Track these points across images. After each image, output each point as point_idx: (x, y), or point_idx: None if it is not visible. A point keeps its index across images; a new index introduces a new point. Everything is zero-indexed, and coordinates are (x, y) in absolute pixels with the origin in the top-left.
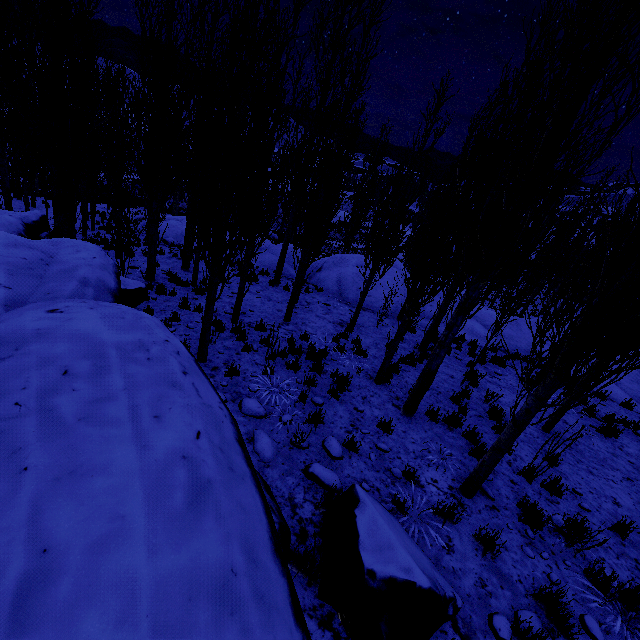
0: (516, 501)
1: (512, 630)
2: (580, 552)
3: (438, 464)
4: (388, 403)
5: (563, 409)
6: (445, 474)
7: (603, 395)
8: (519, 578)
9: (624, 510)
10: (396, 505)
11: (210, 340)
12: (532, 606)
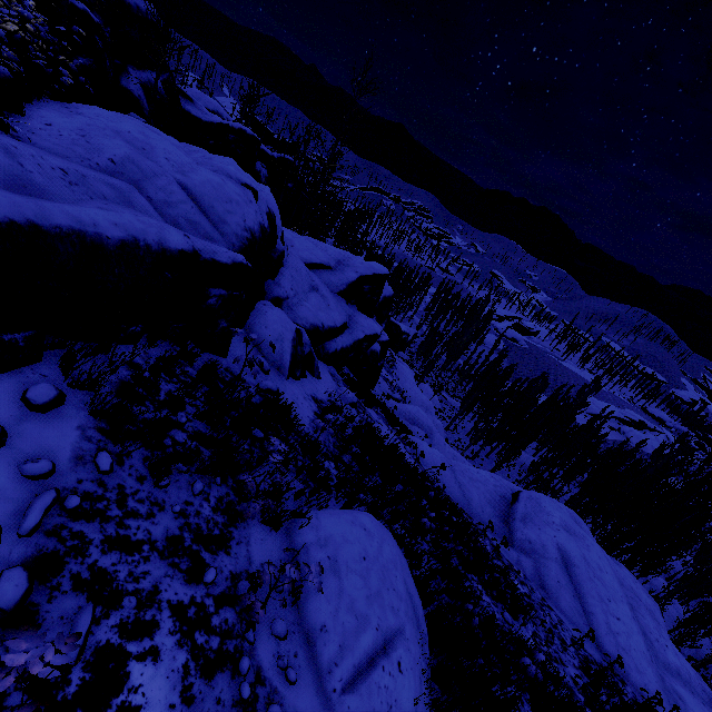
0: None
1: None
2: None
3: None
4: None
5: None
6: None
7: None
8: None
9: None
10: None
11: None
12: None
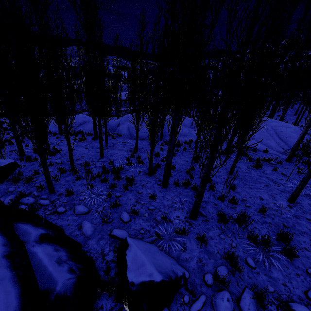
0: (217, 213)
1: (213, 279)
2: (245, 228)
3: (179, 208)
4: (155, 184)
5: (235, 163)
6: (183, 211)
7: (255, 150)
8: (218, 251)
9: (264, 201)
10: (157, 236)
11: (56, 180)
12: (224, 262)
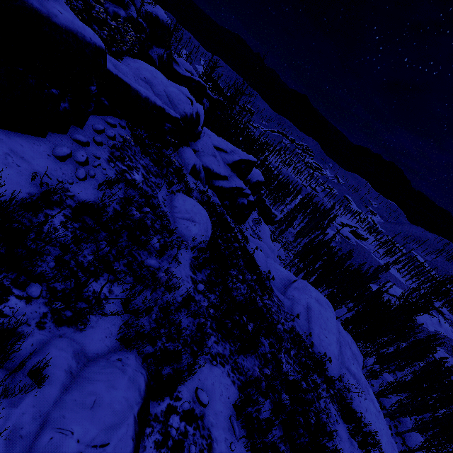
0: None
1: None
2: None
3: None
4: None
5: None
6: None
7: None
8: None
9: None
10: None
11: None
12: None
